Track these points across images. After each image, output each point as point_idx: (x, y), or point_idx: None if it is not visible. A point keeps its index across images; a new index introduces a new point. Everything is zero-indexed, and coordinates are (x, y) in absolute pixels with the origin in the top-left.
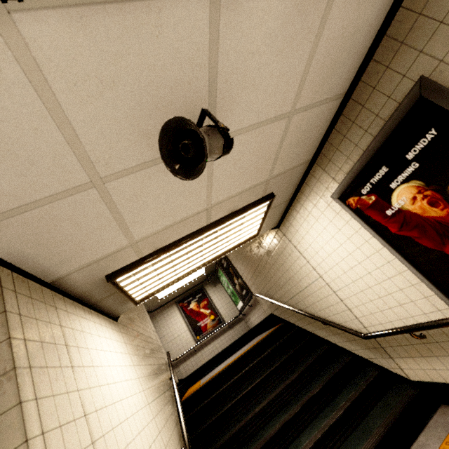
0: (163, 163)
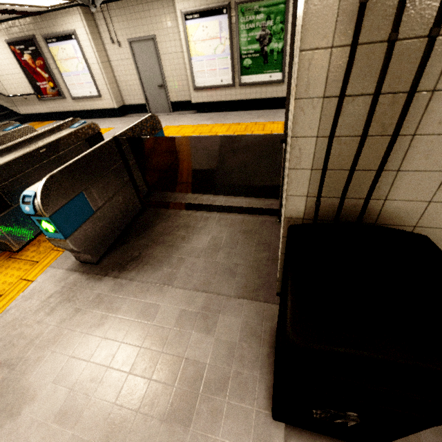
0: None
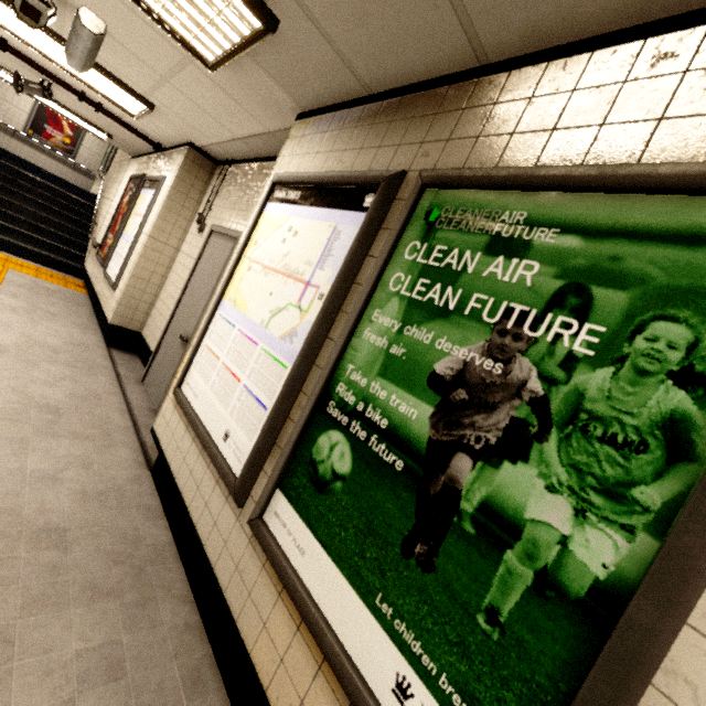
0: (13, 76)
